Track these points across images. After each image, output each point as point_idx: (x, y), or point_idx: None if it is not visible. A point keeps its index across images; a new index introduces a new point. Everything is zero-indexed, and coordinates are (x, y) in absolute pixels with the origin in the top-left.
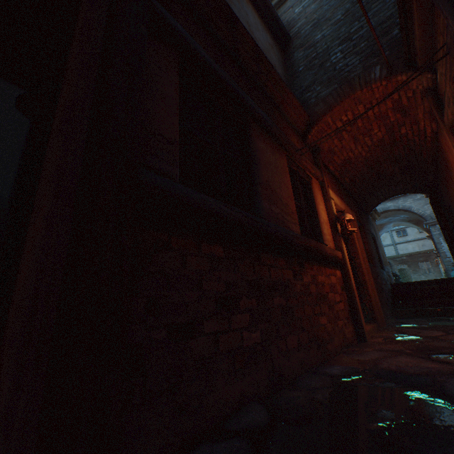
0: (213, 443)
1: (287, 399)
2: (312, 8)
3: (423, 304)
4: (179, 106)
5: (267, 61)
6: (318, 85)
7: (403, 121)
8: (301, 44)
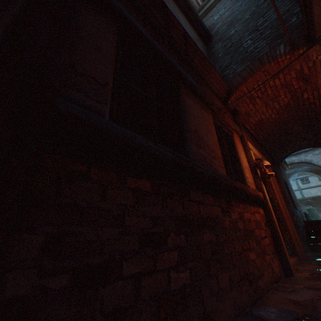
0: None
1: None
2: (226, 15)
3: None
4: (117, 63)
5: (194, 43)
6: (234, 64)
7: (305, 88)
8: (220, 38)
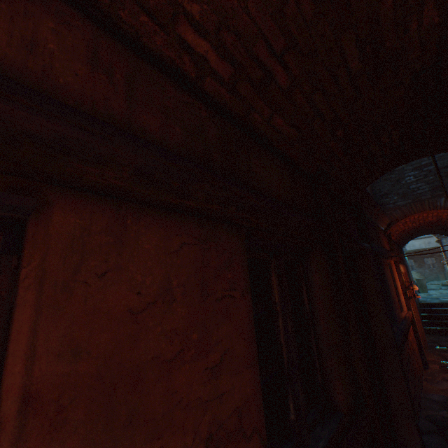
0: (426, 435)
1: (431, 416)
2: None
3: (447, 324)
4: None
5: (382, 211)
6: (395, 195)
7: None
8: None
